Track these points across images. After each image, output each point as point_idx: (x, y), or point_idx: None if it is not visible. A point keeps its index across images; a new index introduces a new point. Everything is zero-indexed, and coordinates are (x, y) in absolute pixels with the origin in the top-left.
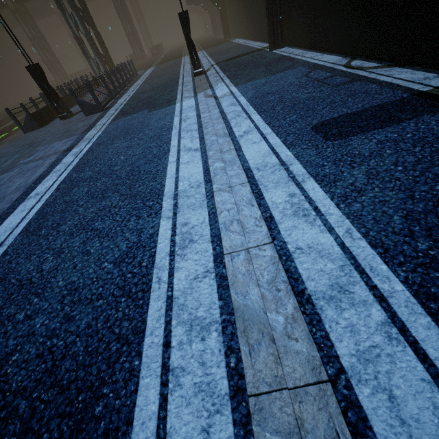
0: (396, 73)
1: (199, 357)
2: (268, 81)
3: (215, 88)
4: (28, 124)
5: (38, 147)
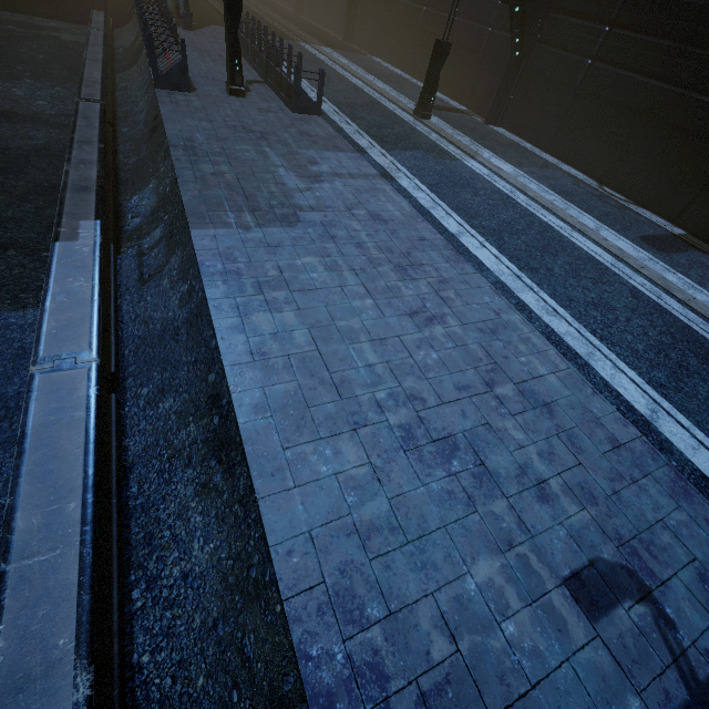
0: (646, 213)
1: None
2: (547, 176)
3: (485, 156)
4: (173, 77)
5: (299, 149)
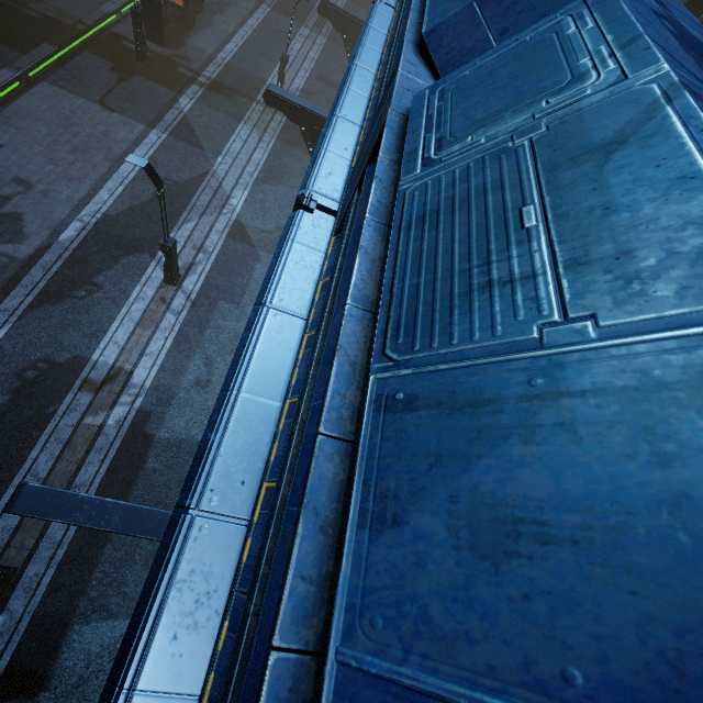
0: None
1: None
2: None
3: None
4: None
5: None
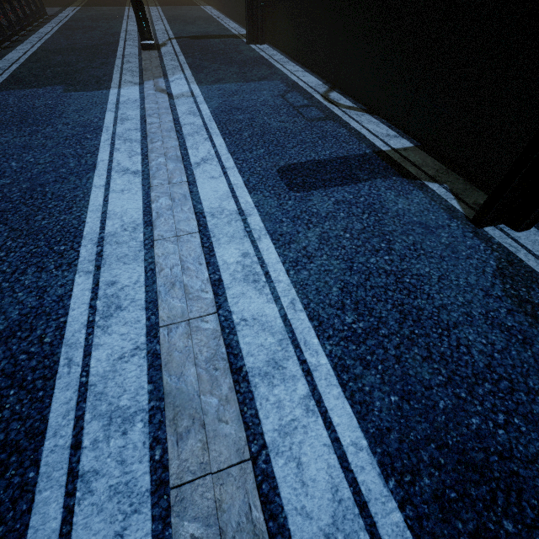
0: (365, 120)
1: (118, 454)
2: (239, 91)
3: (171, 79)
4: None
5: None
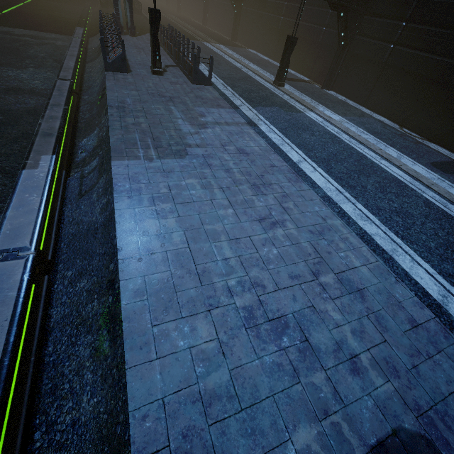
0: (435, 146)
1: None
2: (363, 122)
3: (320, 109)
4: (116, 63)
5: (194, 107)
